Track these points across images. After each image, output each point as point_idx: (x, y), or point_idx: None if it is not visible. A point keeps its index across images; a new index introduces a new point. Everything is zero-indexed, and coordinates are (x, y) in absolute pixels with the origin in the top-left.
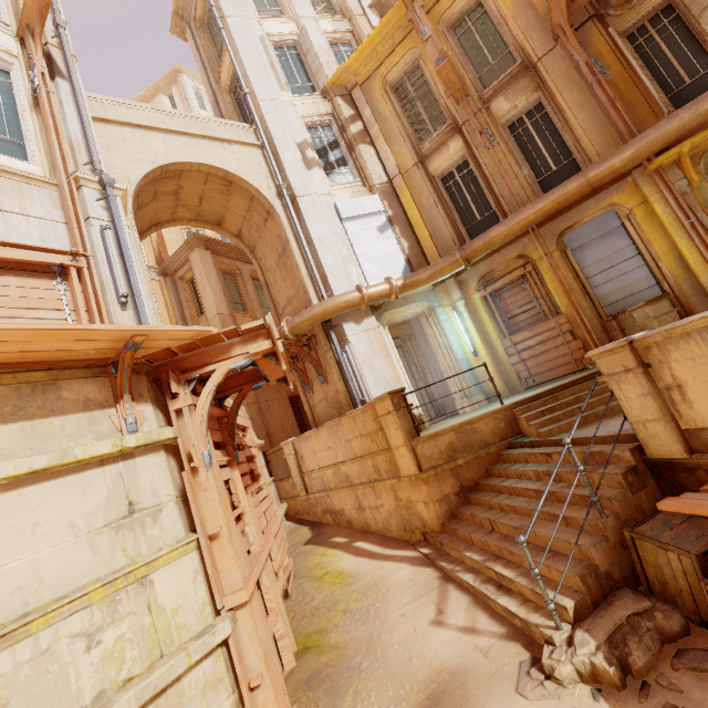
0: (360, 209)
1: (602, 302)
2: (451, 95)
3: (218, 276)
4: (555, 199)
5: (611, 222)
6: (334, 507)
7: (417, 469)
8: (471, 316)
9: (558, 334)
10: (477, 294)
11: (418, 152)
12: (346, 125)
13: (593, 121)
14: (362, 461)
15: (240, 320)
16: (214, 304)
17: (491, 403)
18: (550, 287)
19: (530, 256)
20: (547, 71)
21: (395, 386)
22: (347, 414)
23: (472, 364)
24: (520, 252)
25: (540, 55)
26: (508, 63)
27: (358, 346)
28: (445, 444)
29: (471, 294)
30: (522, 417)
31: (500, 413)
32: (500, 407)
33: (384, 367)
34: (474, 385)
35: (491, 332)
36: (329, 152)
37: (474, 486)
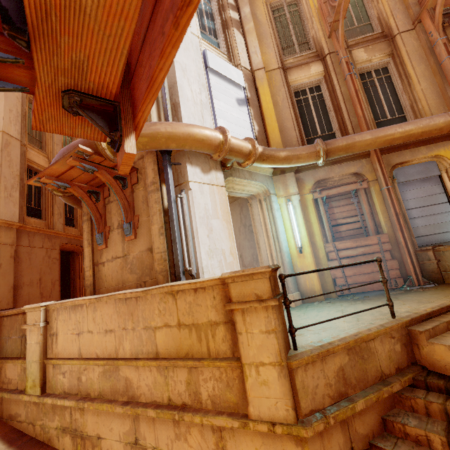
0: (226, 71)
1: (414, 233)
2: (333, 22)
3: (22, 99)
4: (422, 126)
5: (432, 170)
6: (84, 428)
7: (293, 415)
8: (303, 213)
9: (378, 250)
10: (310, 195)
11: (283, 61)
12: (227, 6)
13: (432, 90)
14: (167, 368)
15: (32, 153)
16: (1, 119)
17: (307, 303)
18: (378, 207)
19: (366, 175)
20: (404, 43)
21: (230, 262)
22: (165, 286)
23: (294, 259)
24: (357, 170)
25: (400, 30)
26: (368, 31)
27: (199, 198)
28: (334, 369)
29: (305, 193)
30: (446, 345)
31: (396, 329)
32: (398, 321)
33: (222, 235)
34: (367, 284)
35: (316, 233)
36: (204, 16)
37: (367, 449)
